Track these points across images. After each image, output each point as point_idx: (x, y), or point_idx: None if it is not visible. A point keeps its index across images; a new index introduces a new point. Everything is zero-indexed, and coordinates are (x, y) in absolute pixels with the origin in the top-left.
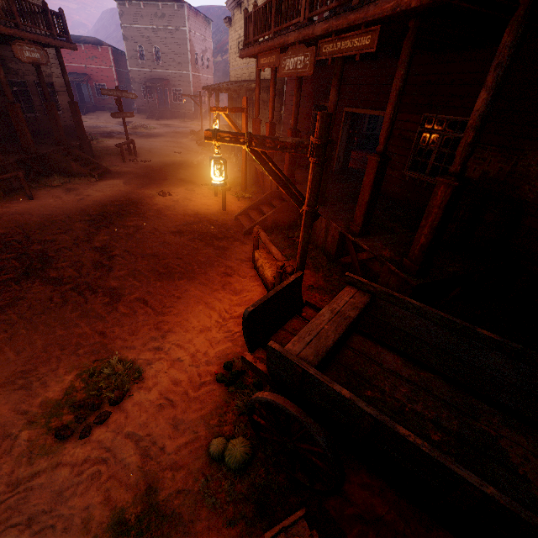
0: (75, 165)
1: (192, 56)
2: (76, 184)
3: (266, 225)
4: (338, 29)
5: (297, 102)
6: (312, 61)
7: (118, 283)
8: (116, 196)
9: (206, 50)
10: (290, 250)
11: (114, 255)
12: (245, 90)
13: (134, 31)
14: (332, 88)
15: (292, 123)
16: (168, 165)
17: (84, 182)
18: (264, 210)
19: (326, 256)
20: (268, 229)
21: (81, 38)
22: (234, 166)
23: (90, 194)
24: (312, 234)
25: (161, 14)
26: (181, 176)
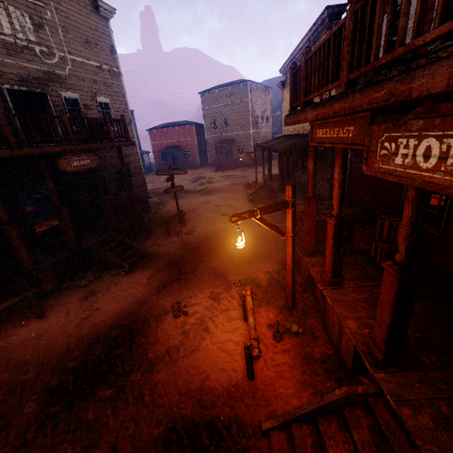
0: (110, 256)
1: (253, 118)
2: (102, 282)
3: None
4: None
5: (416, 217)
6: None
7: None
8: (123, 312)
9: (265, 111)
10: None
11: None
12: (295, 150)
13: (210, 110)
14: None
15: (400, 255)
16: (208, 238)
17: (111, 278)
18: None
19: None
20: None
21: (176, 123)
22: None
23: (100, 306)
24: None
25: (230, 94)
26: (213, 263)
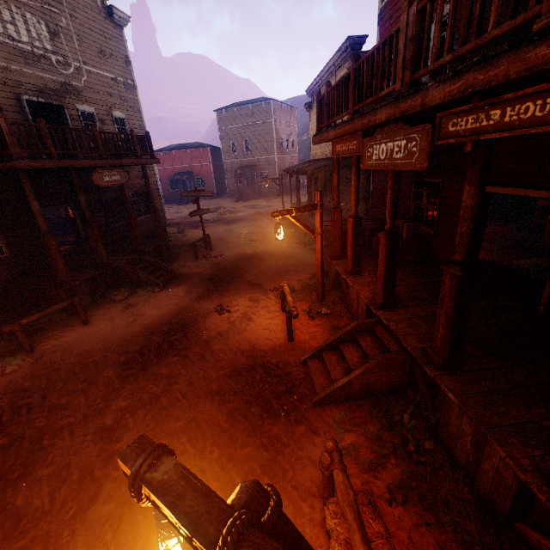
0: (142, 274)
1: (278, 142)
2: (138, 297)
3: (351, 391)
4: (492, 84)
5: (393, 197)
6: (424, 147)
7: (86, 547)
8: (169, 314)
9: (291, 134)
10: (397, 464)
11: (117, 450)
12: (323, 171)
13: (228, 131)
14: (468, 184)
15: (387, 225)
16: (239, 259)
17: (147, 294)
18: (346, 357)
19: (484, 509)
20: (354, 395)
21: (188, 144)
22: (313, 254)
23: (144, 313)
24: (438, 423)
25: (251, 113)
26: (248, 277)
